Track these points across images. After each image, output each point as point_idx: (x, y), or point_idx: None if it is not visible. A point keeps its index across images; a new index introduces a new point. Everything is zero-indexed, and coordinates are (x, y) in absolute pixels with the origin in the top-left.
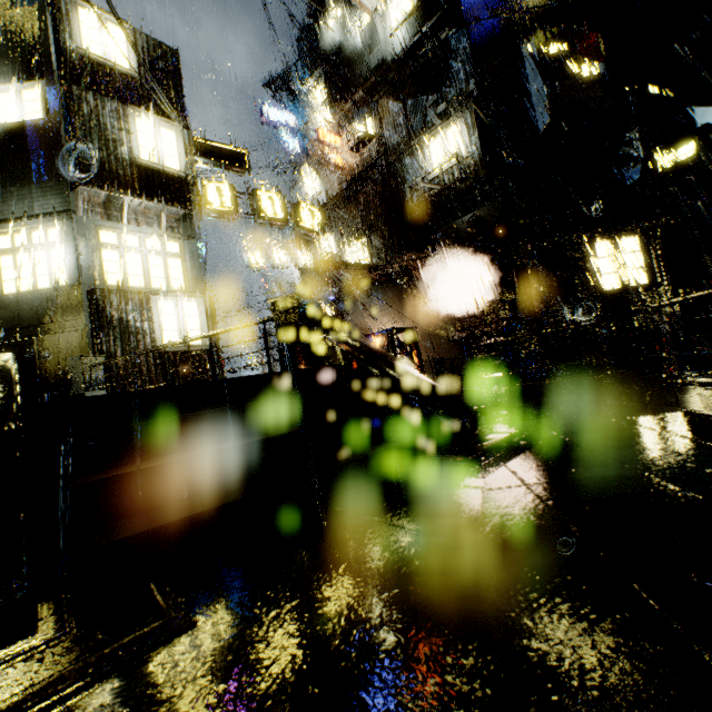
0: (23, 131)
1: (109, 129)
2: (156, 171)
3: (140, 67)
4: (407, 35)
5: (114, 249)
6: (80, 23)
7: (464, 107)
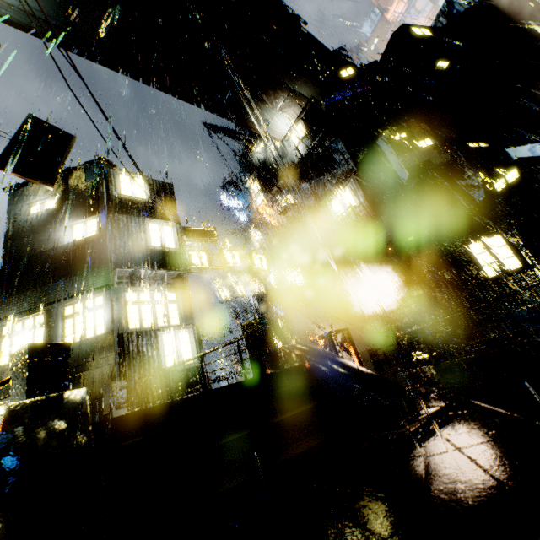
0: (86, 243)
1: (134, 233)
2: (161, 251)
3: (152, 196)
4: (304, 147)
5: (134, 304)
6: (120, 182)
7: (349, 178)
